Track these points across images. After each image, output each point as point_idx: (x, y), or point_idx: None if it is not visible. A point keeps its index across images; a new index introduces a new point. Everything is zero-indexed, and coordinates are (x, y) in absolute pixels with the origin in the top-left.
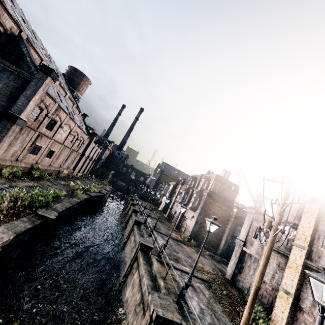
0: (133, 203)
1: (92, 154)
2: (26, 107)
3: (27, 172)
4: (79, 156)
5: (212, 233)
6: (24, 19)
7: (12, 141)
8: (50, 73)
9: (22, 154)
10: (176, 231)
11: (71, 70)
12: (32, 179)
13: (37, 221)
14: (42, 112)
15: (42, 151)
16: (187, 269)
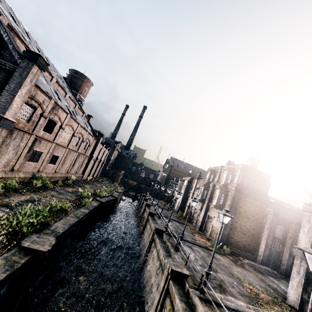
0: (147, 204)
1: (101, 156)
2: (10, 104)
3: (27, 183)
4: (87, 159)
5: (246, 235)
6: (13, 16)
7: (2, 149)
8: (36, 60)
9: (18, 163)
10: (201, 233)
11: (72, 73)
12: (33, 190)
13: (20, 261)
14: (36, 112)
15: (43, 157)
16: (242, 305)
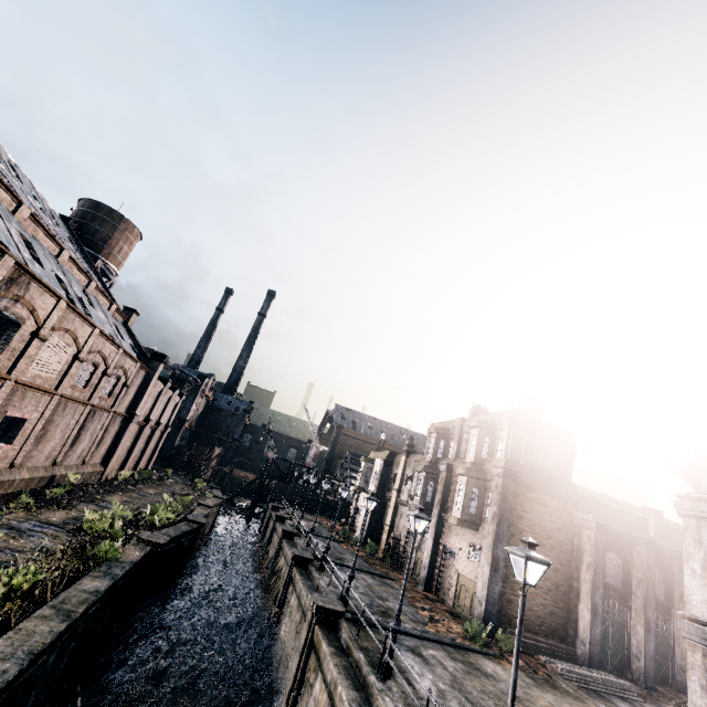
0: (287, 533)
1: (159, 412)
2: None
3: None
4: (120, 422)
5: (542, 590)
6: None
7: None
8: None
9: None
10: (432, 599)
11: (85, 209)
12: None
13: None
14: None
15: None
16: None
